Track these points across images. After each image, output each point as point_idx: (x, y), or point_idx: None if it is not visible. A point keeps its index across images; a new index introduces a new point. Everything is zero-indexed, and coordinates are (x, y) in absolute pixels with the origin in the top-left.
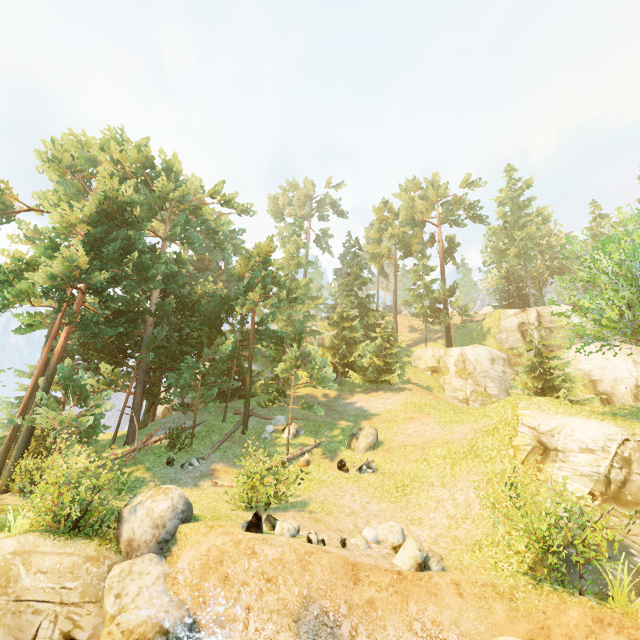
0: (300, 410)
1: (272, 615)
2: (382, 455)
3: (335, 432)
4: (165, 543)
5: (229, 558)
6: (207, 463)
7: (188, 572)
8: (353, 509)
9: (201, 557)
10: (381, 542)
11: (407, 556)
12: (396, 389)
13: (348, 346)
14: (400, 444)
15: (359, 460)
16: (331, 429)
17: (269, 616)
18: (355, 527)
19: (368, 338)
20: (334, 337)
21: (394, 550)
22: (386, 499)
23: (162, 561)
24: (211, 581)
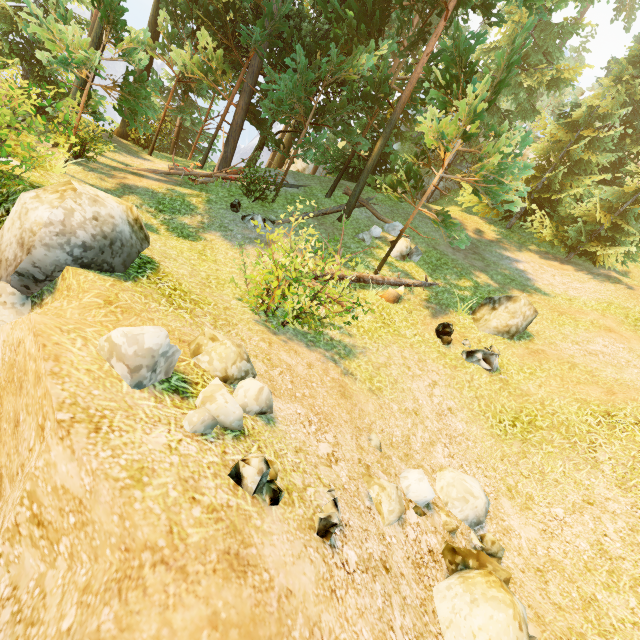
0: (431, 231)
1: (7, 602)
2: (519, 354)
3: (463, 282)
4: (33, 281)
5: (25, 393)
6: (273, 230)
7: (0, 356)
8: (420, 407)
9: (11, 347)
10: (432, 509)
11: (472, 633)
12: (601, 275)
13: (565, 173)
14: (563, 357)
15: (476, 340)
16: (459, 276)
17: (5, 595)
18: (404, 441)
19: (603, 181)
20: (549, 151)
21: (448, 554)
22: (485, 424)
23: (23, 307)
24: (8, 404)
